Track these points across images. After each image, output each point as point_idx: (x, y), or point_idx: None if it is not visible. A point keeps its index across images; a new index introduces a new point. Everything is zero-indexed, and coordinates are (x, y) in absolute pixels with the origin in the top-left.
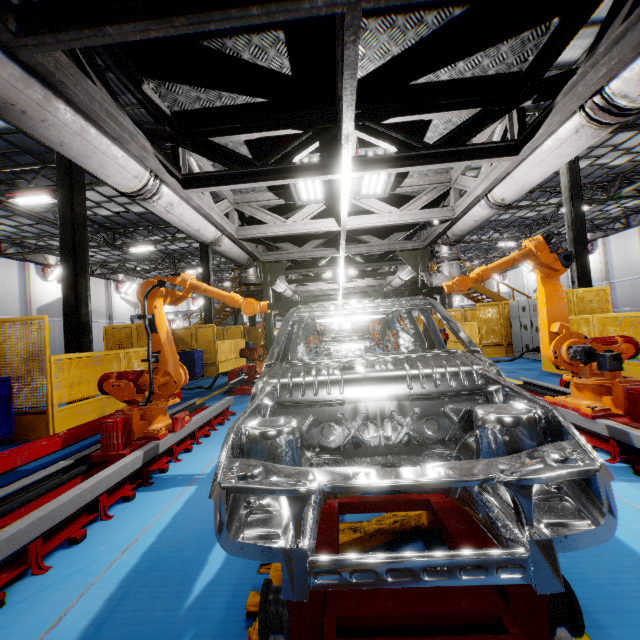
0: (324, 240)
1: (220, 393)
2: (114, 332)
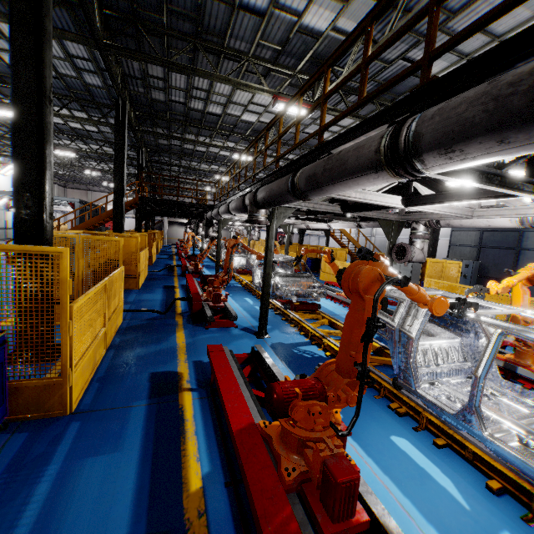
0: None
1: (187, 322)
2: None
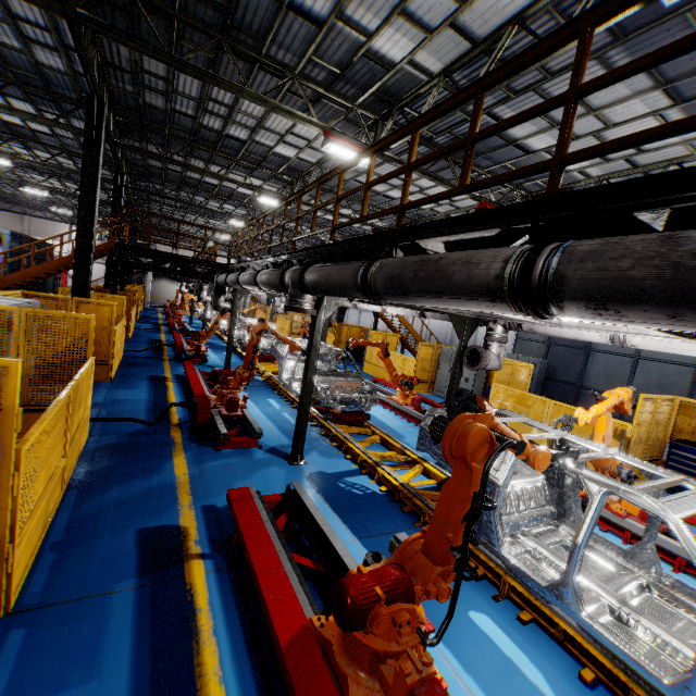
0: None
1: (188, 439)
2: None
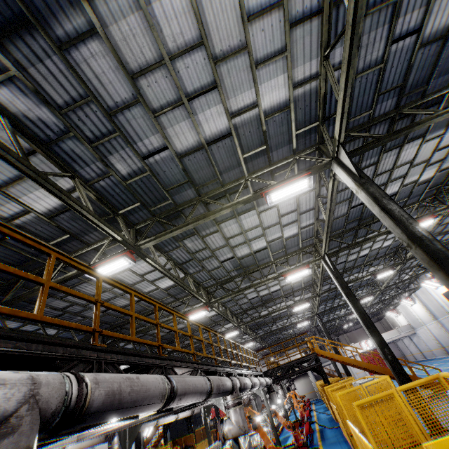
0: None
1: None
2: None
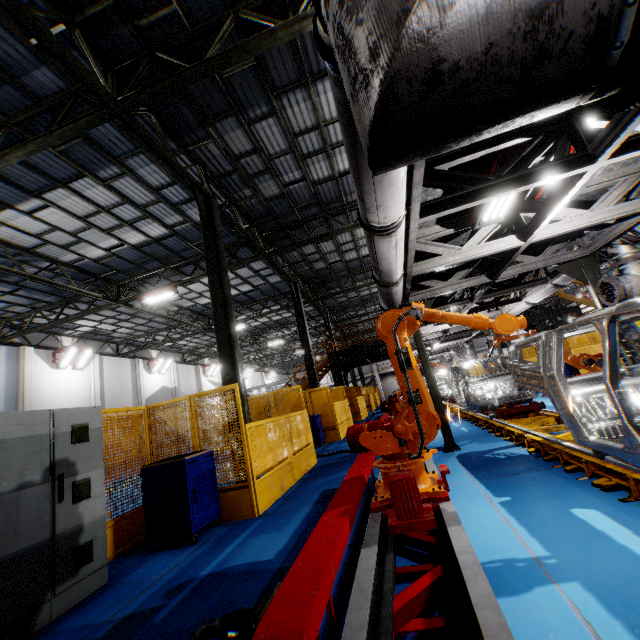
0: (470, 269)
1: None
2: (252, 403)
